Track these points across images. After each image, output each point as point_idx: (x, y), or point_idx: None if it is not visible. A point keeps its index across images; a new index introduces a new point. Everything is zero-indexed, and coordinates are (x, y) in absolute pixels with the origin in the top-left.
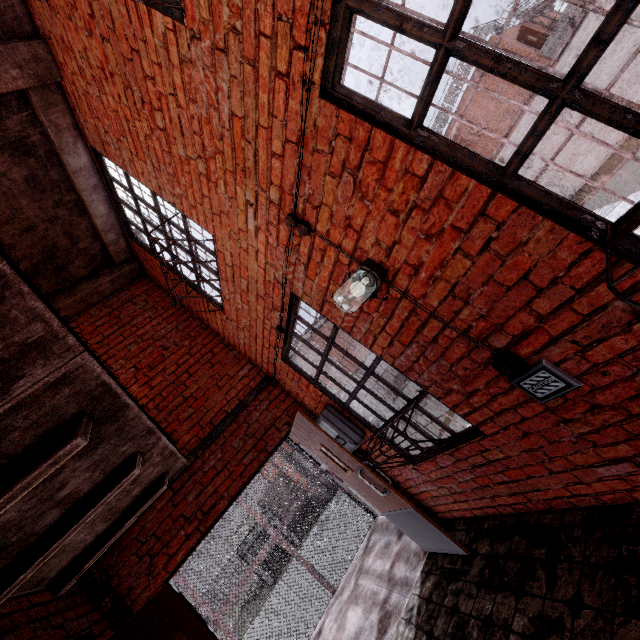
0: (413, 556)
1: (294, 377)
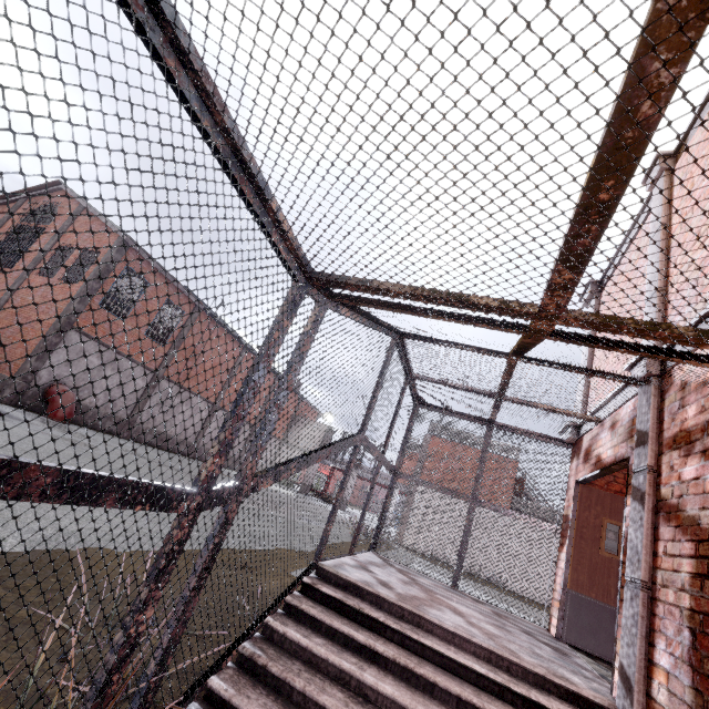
0: (539, 631)
1: (620, 479)
